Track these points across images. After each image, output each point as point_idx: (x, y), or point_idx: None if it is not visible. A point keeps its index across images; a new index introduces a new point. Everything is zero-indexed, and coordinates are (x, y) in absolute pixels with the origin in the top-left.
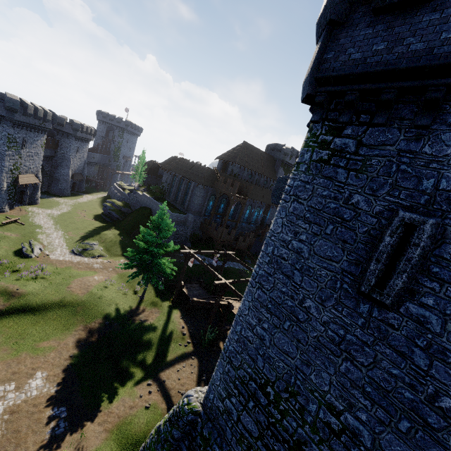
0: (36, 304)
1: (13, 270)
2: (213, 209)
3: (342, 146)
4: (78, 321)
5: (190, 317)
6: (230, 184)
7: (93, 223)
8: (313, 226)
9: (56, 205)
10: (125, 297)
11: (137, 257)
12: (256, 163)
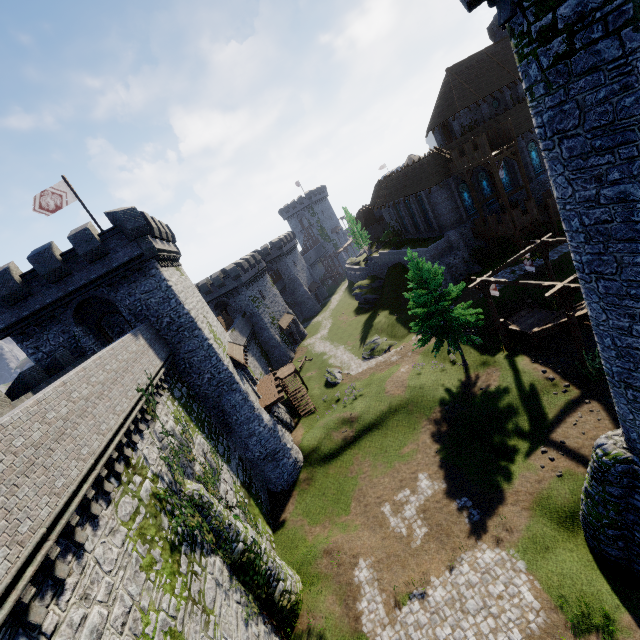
0: (373, 419)
1: (336, 401)
2: (474, 201)
3: (578, 11)
4: (418, 419)
5: (546, 355)
6: (472, 149)
7: (359, 320)
8: (619, 151)
9: (319, 326)
10: (446, 374)
11: (425, 327)
12: (491, 76)
